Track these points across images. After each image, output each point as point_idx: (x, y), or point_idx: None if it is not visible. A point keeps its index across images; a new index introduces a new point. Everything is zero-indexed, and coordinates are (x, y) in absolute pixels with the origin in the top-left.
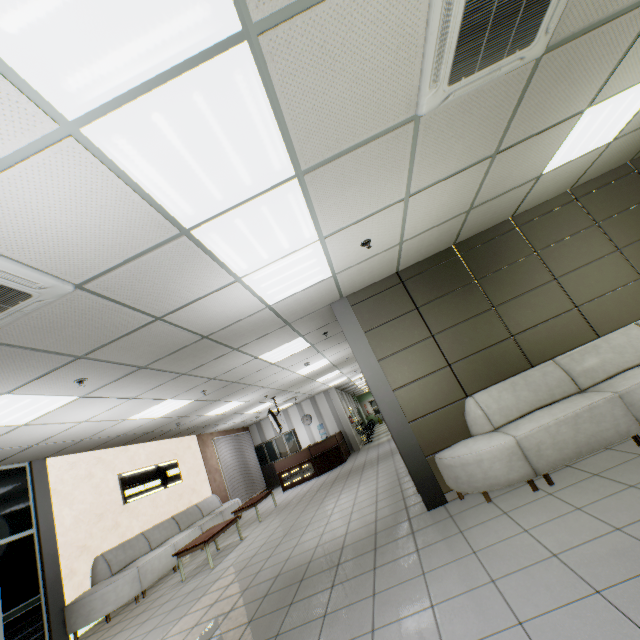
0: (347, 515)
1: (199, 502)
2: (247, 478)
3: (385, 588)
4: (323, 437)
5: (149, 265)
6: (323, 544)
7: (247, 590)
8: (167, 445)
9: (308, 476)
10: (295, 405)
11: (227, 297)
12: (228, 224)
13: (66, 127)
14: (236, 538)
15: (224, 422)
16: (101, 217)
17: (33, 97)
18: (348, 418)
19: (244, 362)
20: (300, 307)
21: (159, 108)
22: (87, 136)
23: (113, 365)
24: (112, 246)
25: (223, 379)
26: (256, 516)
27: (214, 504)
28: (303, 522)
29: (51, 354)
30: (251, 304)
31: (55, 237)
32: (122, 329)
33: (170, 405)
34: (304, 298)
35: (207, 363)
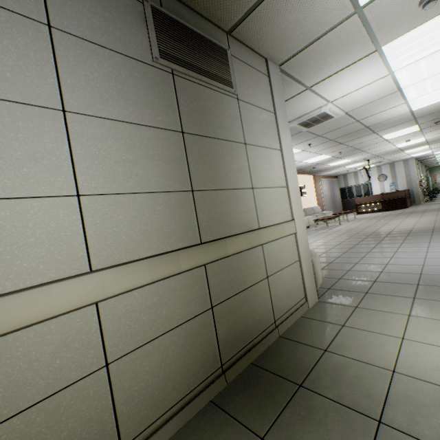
0: (412, 224)
1: (312, 207)
2: (333, 204)
3: (436, 238)
4: (391, 191)
5: (374, 103)
6: (397, 229)
7: (357, 234)
8: (301, 178)
9: (376, 210)
10: (375, 167)
11: (393, 110)
12: (421, 83)
13: (389, 73)
14: (335, 224)
15: (329, 171)
16: (375, 92)
17: (388, 70)
18: (418, 182)
19: (372, 139)
20: (430, 110)
21: (425, 60)
22: (394, 74)
23: (323, 139)
24: (369, 100)
25: (353, 147)
26: (342, 220)
27: (318, 210)
28: (380, 224)
29: (313, 135)
30: (402, 112)
31: (356, 100)
32: (341, 126)
33: (320, 158)
34: (436, 105)
35: (355, 139)
